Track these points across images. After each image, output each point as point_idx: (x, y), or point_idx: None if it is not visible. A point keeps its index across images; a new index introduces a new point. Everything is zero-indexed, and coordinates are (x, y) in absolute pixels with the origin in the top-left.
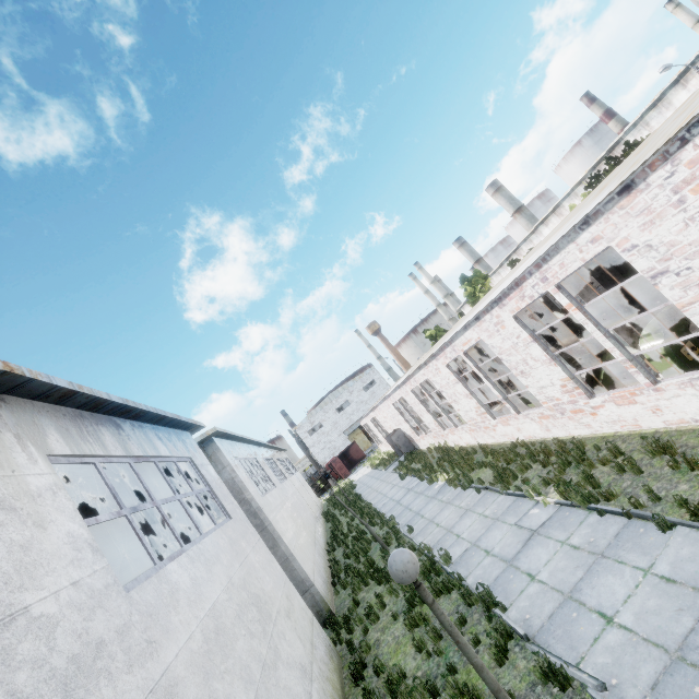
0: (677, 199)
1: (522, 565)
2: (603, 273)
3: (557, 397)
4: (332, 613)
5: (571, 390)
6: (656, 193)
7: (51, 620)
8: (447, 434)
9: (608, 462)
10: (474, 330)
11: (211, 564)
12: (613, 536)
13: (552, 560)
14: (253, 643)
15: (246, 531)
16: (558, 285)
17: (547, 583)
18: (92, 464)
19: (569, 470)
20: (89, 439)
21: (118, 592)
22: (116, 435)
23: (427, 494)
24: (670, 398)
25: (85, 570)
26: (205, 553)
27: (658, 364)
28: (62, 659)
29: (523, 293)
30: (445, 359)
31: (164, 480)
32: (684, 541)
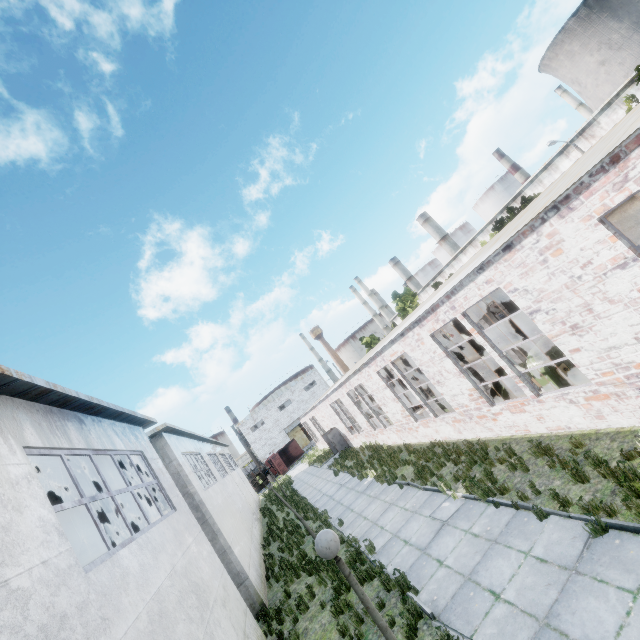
0: (542, 259)
1: (433, 552)
2: (507, 299)
3: (466, 404)
4: (265, 605)
5: (477, 399)
6: (528, 253)
7: (26, 593)
8: (377, 433)
9: (505, 461)
10: (400, 344)
11: (157, 552)
12: (504, 525)
13: (457, 547)
14: (192, 628)
15: (189, 523)
16: (464, 313)
17: (452, 568)
18: (58, 456)
19: (475, 468)
20: (57, 433)
21: (79, 572)
22: (79, 429)
23: (357, 489)
24: (549, 408)
25: (53, 551)
26: (153, 541)
27: (540, 380)
28: (34, 627)
29: (438, 317)
30: (375, 367)
31: (118, 472)
32: (554, 527)
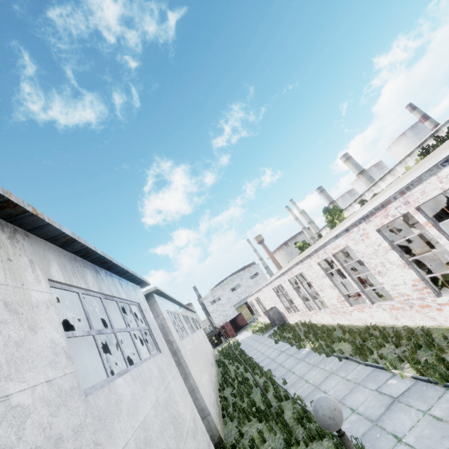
0: None
1: (387, 426)
2: (431, 212)
3: (408, 293)
4: (221, 439)
5: (421, 289)
6: None
7: (25, 411)
8: (311, 314)
9: None
10: (343, 238)
11: (145, 384)
12: None
13: (416, 427)
14: None
15: (169, 363)
16: (417, 208)
17: (415, 447)
18: (76, 293)
19: (420, 351)
20: (77, 275)
21: (79, 395)
22: (95, 277)
23: (296, 356)
24: None
25: (58, 372)
26: (143, 374)
27: None
28: None
29: (387, 212)
30: (317, 259)
31: (121, 315)
32: None
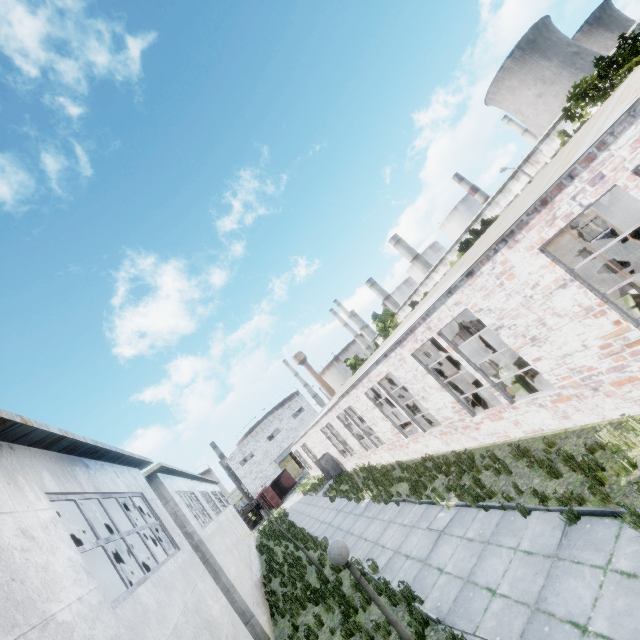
0: (499, 282)
1: (434, 562)
2: None
3: (450, 416)
4: None
5: (459, 410)
6: (487, 278)
7: (70, 626)
8: (369, 454)
9: (490, 467)
10: (384, 364)
11: (169, 589)
12: (494, 526)
13: (454, 554)
14: None
15: (193, 561)
16: (439, 332)
17: (452, 573)
18: (72, 501)
19: (464, 476)
20: (69, 478)
21: (108, 608)
22: (87, 474)
23: (355, 512)
24: (523, 413)
25: (84, 589)
26: (164, 580)
27: (513, 388)
28: None
29: (416, 337)
30: (363, 388)
31: (124, 514)
32: (537, 521)
